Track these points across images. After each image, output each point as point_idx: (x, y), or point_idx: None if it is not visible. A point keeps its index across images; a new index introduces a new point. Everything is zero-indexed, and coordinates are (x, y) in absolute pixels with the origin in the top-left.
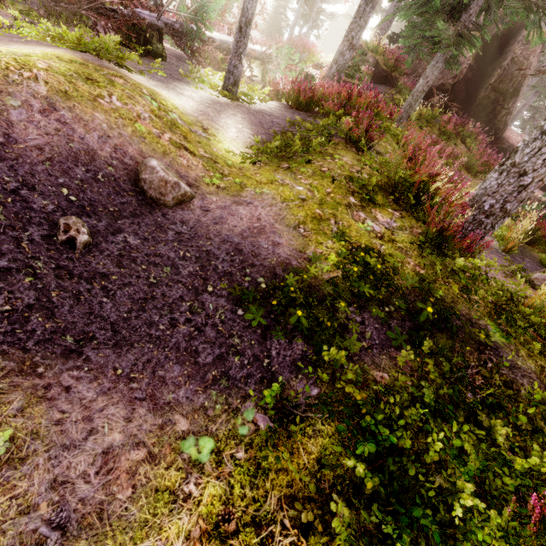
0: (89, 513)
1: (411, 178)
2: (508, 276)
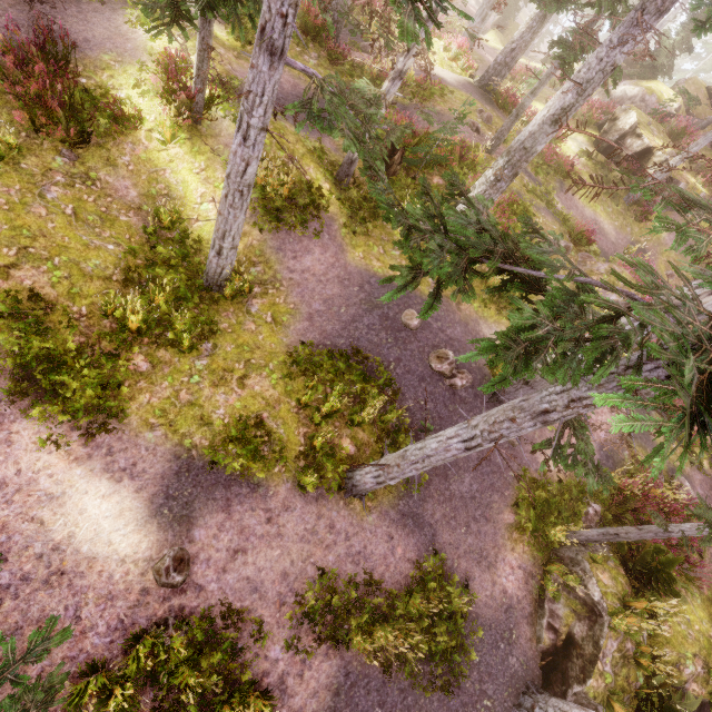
0: (335, 149)
1: (313, 25)
2: (352, 51)
